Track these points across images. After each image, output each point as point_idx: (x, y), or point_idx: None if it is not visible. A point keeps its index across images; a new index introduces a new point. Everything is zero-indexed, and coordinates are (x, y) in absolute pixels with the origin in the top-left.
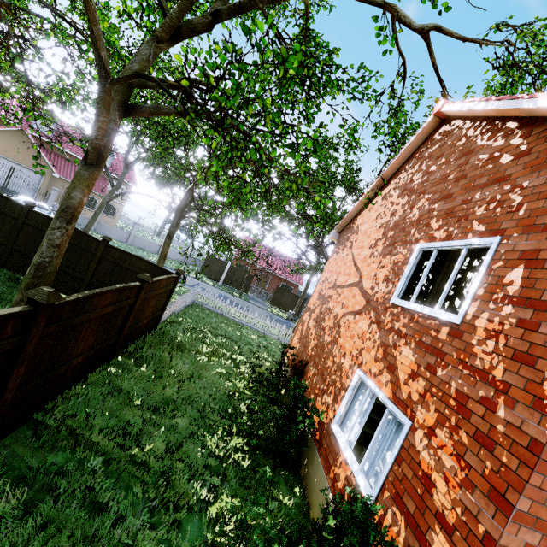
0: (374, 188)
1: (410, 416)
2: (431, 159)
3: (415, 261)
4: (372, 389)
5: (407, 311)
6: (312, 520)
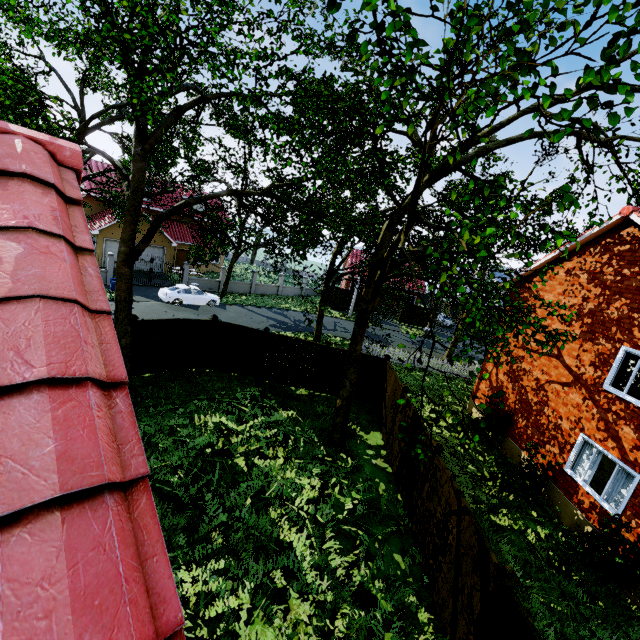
0: (553, 258)
1: (639, 472)
2: (622, 259)
3: (622, 359)
4: (599, 449)
5: (622, 400)
6: (566, 525)
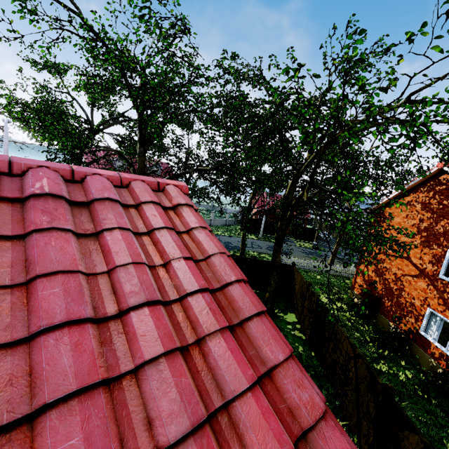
0: (397, 194)
1: None
2: (441, 195)
3: (448, 258)
4: (441, 317)
5: None
6: (425, 370)
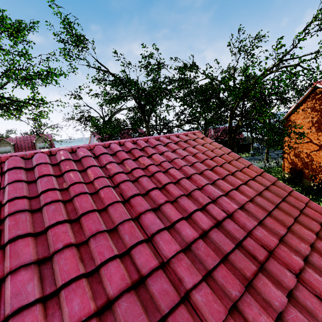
0: (295, 107)
1: None
2: (319, 100)
3: None
4: None
5: None
6: None
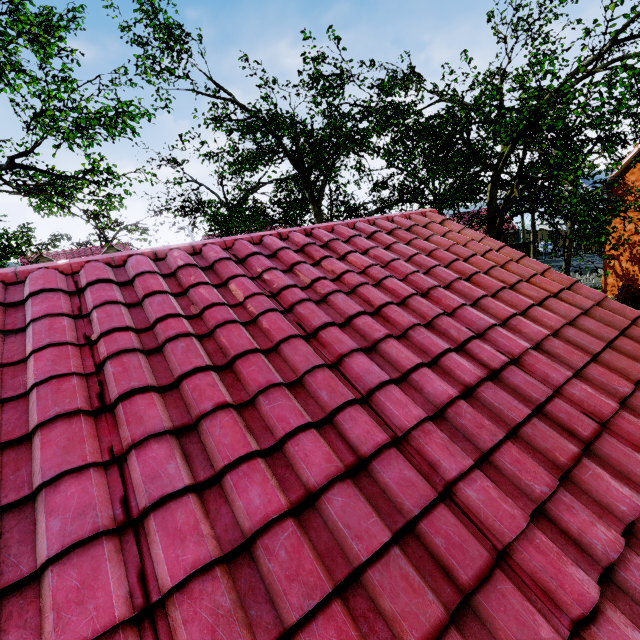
0: (637, 152)
1: None
2: None
3: None
4: None
5: None
6: None
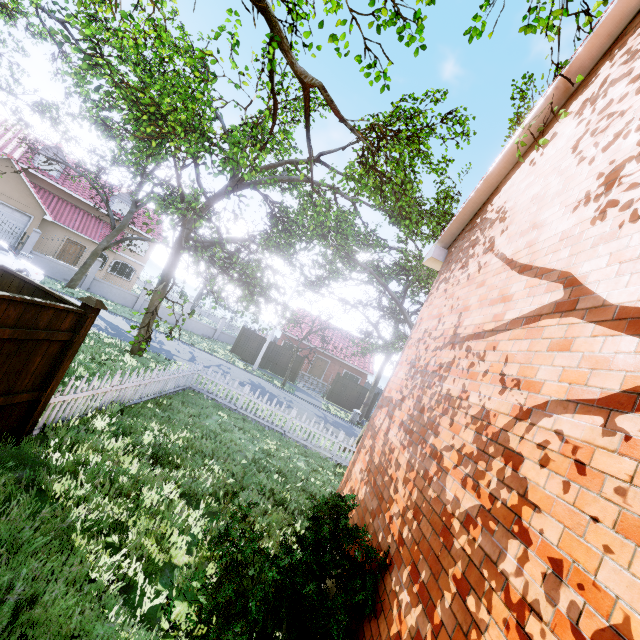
0: (540, 115)
1: None
2: None
3: None
4: None
5: None
6: None
